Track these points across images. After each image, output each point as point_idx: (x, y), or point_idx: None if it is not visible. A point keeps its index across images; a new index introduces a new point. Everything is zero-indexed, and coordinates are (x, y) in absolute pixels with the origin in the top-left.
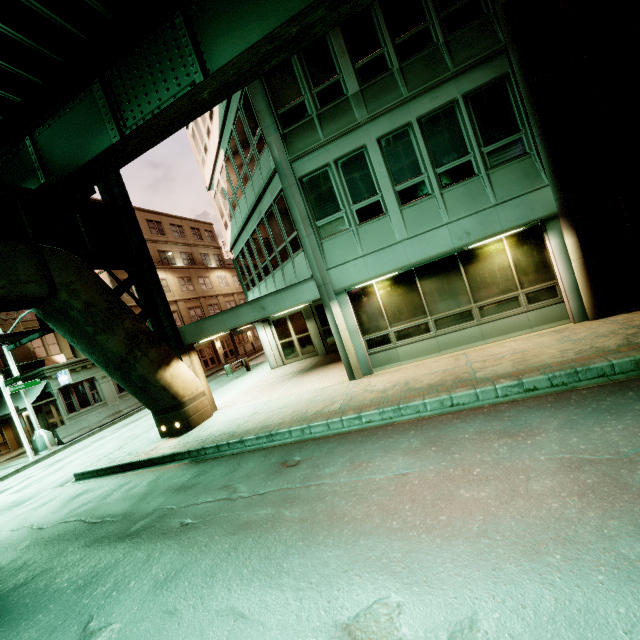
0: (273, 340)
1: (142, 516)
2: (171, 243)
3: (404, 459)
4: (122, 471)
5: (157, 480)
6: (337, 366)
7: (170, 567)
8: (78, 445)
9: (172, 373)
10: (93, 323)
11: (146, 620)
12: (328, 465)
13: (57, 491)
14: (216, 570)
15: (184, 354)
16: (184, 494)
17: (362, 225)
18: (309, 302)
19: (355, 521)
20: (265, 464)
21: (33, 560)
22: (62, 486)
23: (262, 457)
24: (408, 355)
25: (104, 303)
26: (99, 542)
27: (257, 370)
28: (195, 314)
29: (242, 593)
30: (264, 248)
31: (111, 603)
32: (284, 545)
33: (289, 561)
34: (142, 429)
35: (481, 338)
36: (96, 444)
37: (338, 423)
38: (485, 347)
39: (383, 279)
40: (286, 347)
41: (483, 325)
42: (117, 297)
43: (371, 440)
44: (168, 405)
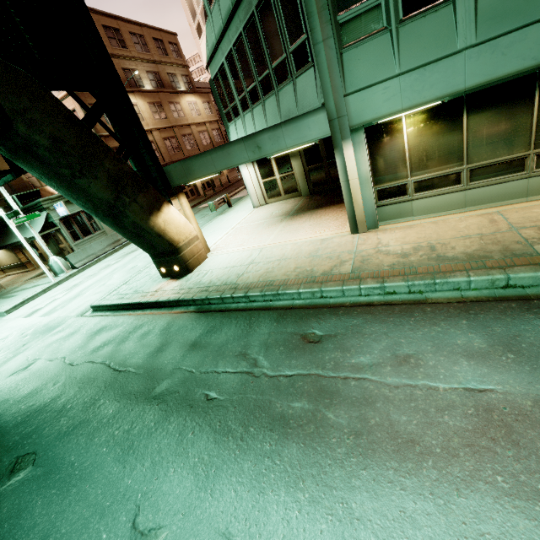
0: (256, 178)
1: (163, 375)
2: (135, 59)
3: (470, 365)
4: (133, 309)
5: (168, 329)
6: (329, 212)
7: (208, 460)
8: (89, 271)
9: (164, 219)
10: (68, 165)
11: (198, 537)
12: (362, 351)
13: (79, 322)
14: (264, 483)
15: (173, 197)
16: (200, 355)
17: (407, 21)
18: (315, 141)
19: (433, 456)
20: (281, 333)
21: (70, 404)
22: (83, 315)
23: (274, 322)
24: (424, 210)
25: (74, 138)
26: (127, 399)
27: (239, 207)
28: (171, 145)
29: (308, 536)
30: (252, 63)
31: (154, 494)
32: (342, 469)
33: (357, 500)
34: (142, 262)
35: (524, 194)
36: (104, 272)
37: (355, 291)
38: (528, 206)
39: (417, 111)
40: (269, 186)
41: (533, 178)
42: (88, 130)
43: (408, 324)
44: (165, 250)
